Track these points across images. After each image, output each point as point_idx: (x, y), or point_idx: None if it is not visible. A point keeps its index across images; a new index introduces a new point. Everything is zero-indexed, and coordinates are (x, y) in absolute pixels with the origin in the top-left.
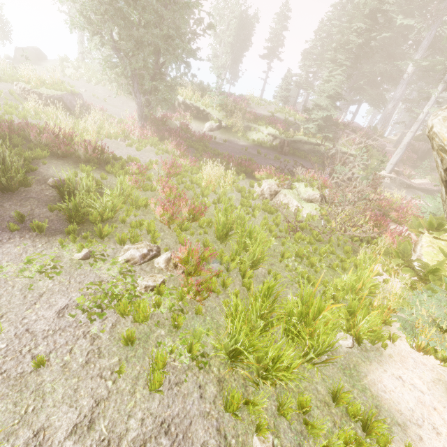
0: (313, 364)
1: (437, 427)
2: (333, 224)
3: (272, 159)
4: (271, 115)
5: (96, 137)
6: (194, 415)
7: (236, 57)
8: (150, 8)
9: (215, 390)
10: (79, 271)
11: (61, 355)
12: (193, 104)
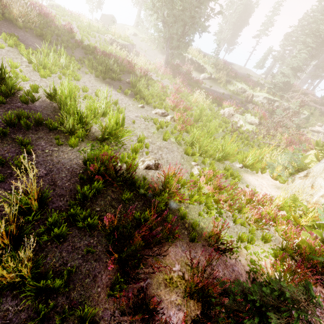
0: (221, 161)
1: (263, 189)
2: (259, 135)
3: (238, 103)
4: (248, 77)
5: (143, 68)
6: (175, 150)
7: (235, 33)
8: (188, 0)
9: (182, 150)
10: (140, 110)
11: (138, 124)
12: (196, 60)
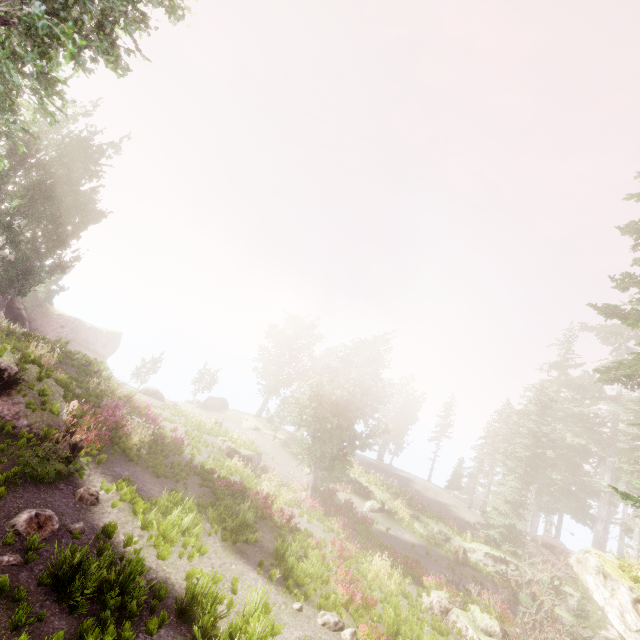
0: None
1: None
2: None
3: (444, 567)
4: (443, 505)
5: (282, 504)
6: None
7: (401, 430)
8: (345, 417)
9: None
10: (298, 617)
11: None
12: (356, 478)
